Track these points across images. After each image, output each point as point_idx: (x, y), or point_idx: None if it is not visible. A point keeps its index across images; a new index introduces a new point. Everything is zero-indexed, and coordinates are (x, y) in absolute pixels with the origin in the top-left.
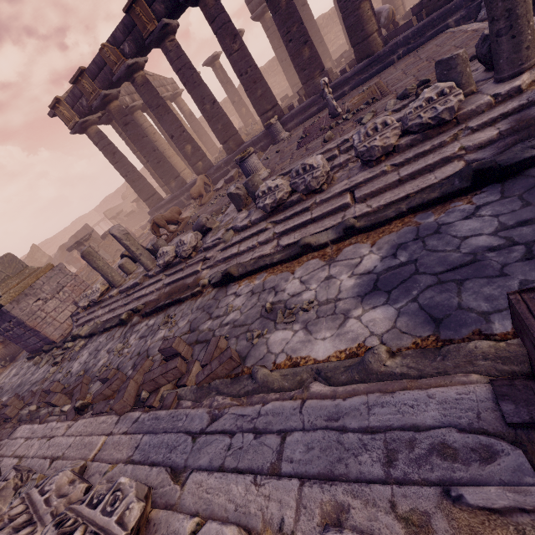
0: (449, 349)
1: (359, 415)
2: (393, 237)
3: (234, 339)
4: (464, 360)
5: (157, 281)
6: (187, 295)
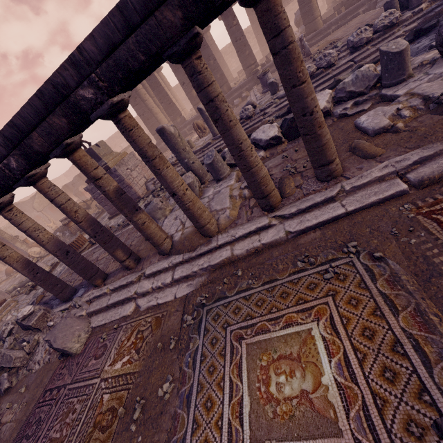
0: None
1: None
2: None
3: None
4: None
5: None
6: None
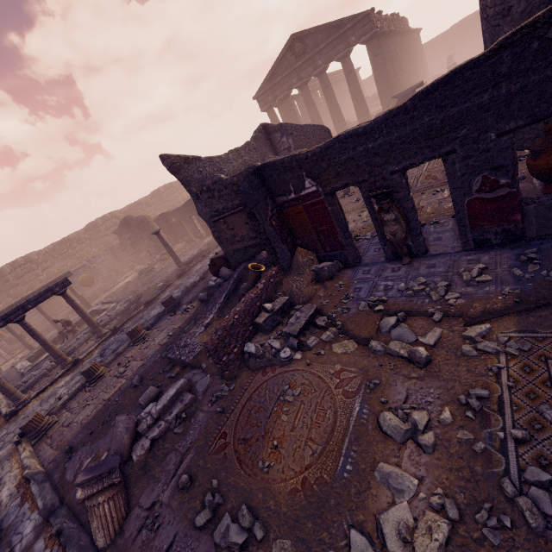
0: None
1: None
2: None
3: None
4: None
5: None
6: None
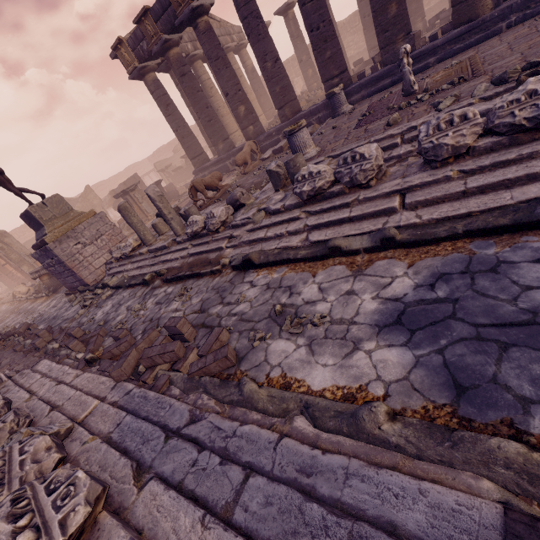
0: (463, 436)
1: (333, 479)
2: (436, 263)
3: (237, 334)
4: (478, 458)
5: (183, 248)
6: (207, 271)
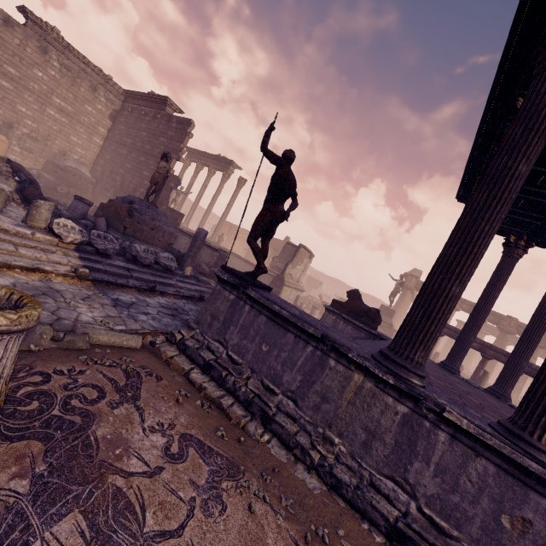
0: None
1: None
2: None
3: None
4: None
5: None
6: None
